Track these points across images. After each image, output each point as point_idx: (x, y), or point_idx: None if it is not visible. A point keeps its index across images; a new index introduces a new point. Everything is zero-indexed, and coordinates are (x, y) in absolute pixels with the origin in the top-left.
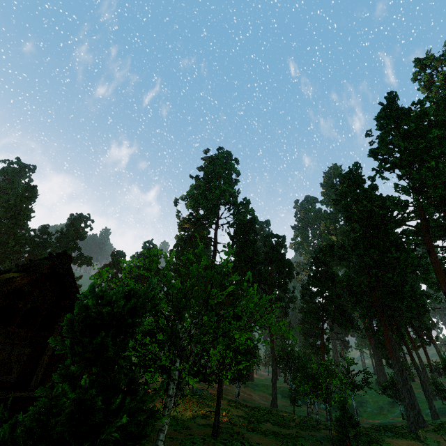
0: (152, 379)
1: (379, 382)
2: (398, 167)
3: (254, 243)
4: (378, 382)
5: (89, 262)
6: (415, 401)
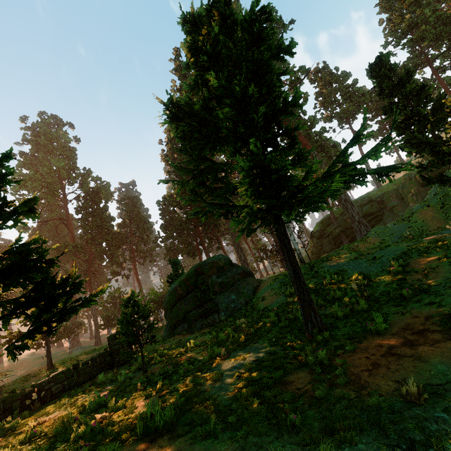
0: None
1: None
2: None
3: (103, 211)
4: None
5: None
6: None
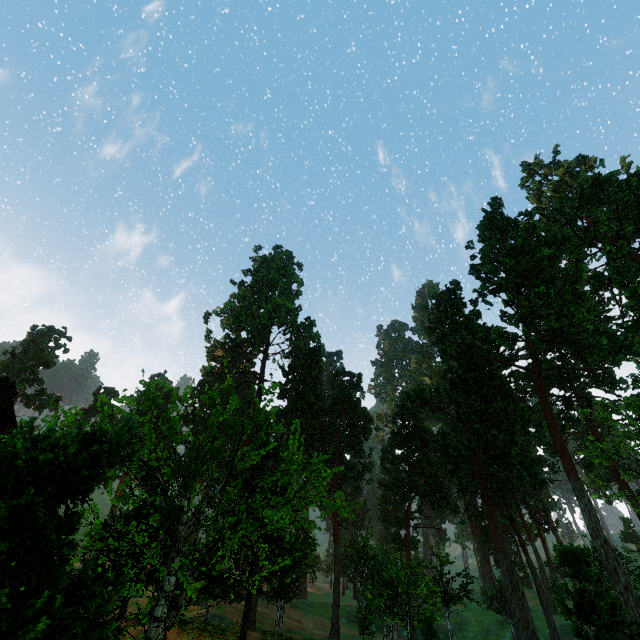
0: (132, 592)
1: (485, 592)
2: (504, 290)
3: (318, 383)
4: (484, 591)
5: (55, 404)
6: (529, 615)
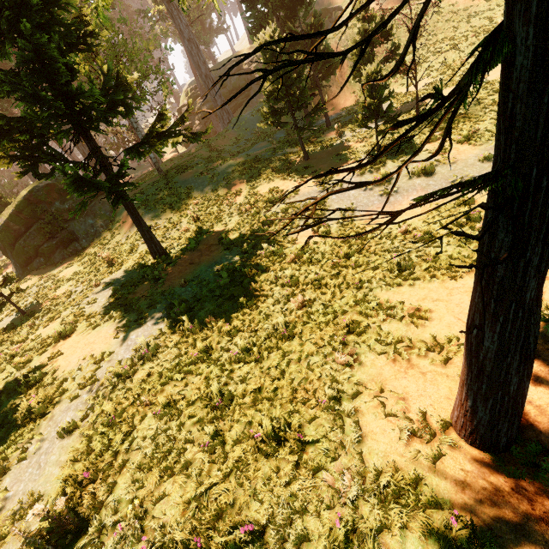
0: None
1: None
2: None
3: None
4: None
5: None
6: None
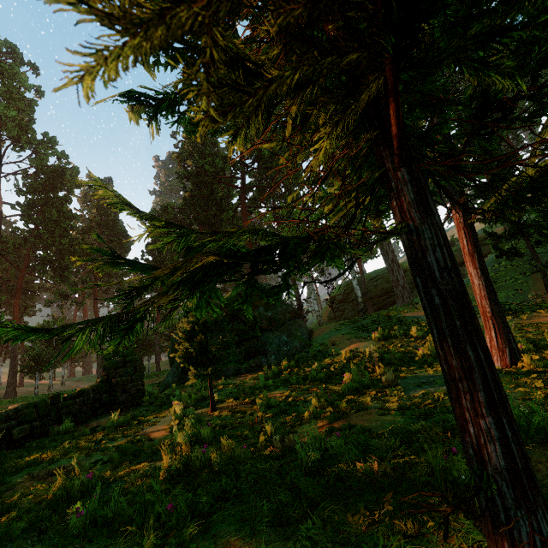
0: None
1: None
2: None
3: (64, 202)
4: None
5: None
6: None
